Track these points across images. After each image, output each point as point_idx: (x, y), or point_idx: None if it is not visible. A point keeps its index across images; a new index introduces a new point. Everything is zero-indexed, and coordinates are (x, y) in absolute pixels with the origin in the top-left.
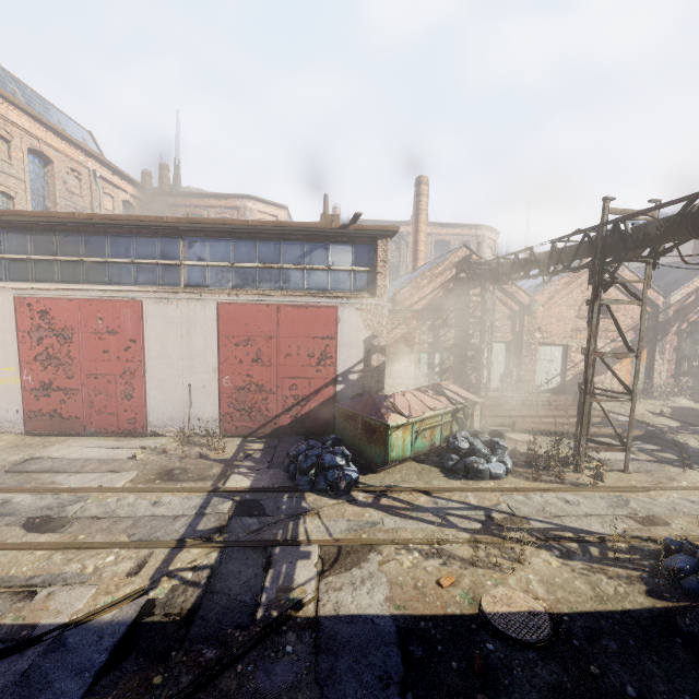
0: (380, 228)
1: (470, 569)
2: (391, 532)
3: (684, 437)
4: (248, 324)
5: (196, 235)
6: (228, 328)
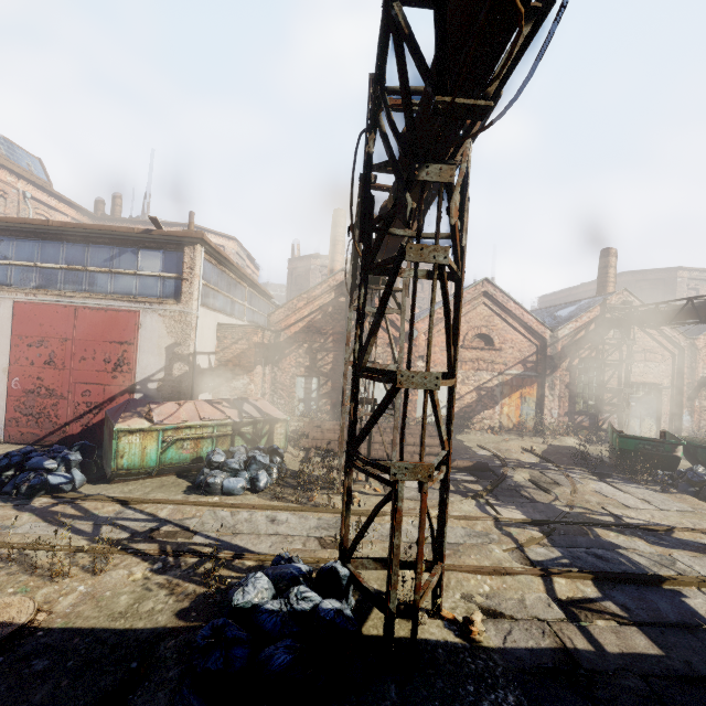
0: (184, 235)
1: (15, 575)
2: (3, 535)
3: (518, 471)
4: (43, 325)
5: (1, 234)
6: (22, 327)
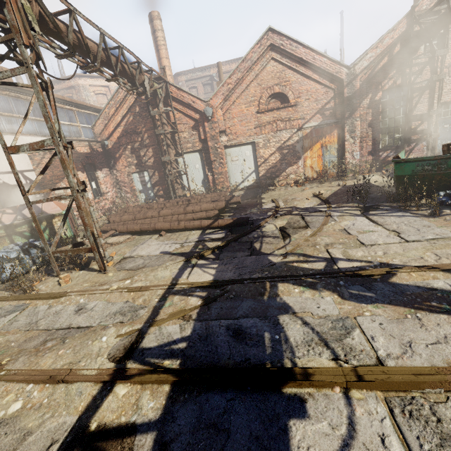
0: None
1: None
2: None
3: (278, 220)
4: None
5: None
6: None
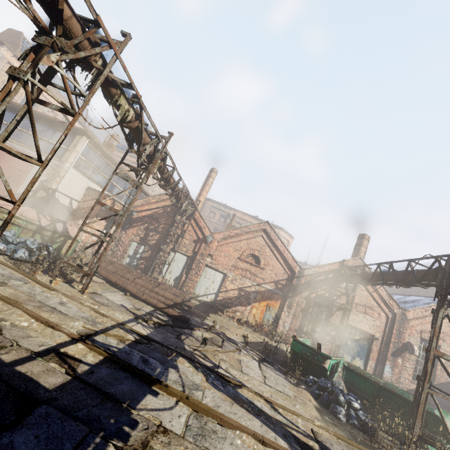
0: (78, 128)
1: None
2: None
3: (207, 332)
4: None
5: None
6: None
